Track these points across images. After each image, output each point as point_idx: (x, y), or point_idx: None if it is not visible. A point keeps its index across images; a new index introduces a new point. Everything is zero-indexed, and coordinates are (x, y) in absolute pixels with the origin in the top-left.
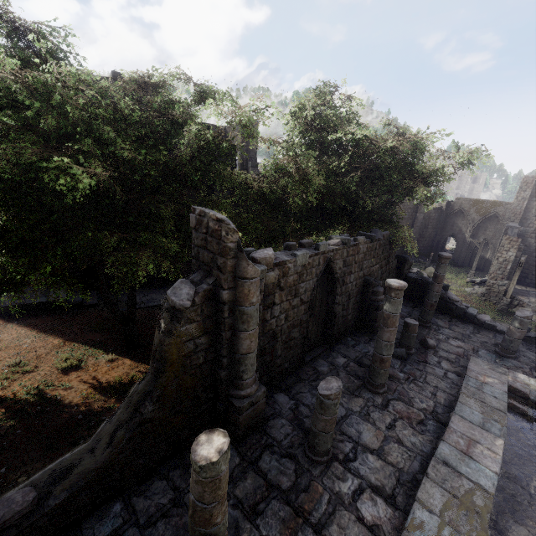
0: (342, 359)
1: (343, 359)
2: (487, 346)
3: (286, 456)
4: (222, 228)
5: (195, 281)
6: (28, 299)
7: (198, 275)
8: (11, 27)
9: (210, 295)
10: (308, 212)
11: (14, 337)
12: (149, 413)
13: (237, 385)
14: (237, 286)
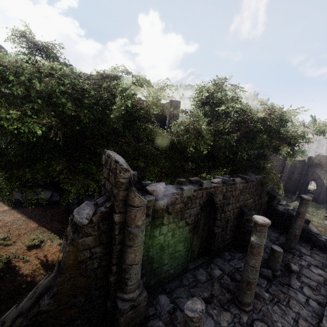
0: (218, 271)
1: (219, 271)
2: None
3: None
4: (117, 167)
5: (98, 204)
6: (28, 195)
7: (102, 199)
8: (33, 45)
9: (106, 215)
10: (204, 157)
11: (11, 219)
12: (45, 305)
13: (122, 289)
14: (126, 211)
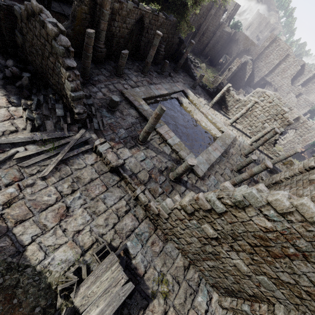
0: (138, 64)
1: (138, 64)
2: (190, 85)
3: (109, 72)
4: None
5: None
6: None
7: None
8: None
9: None
10: None
11: None
12: (70, 33)
13: (97, 42)
14: None
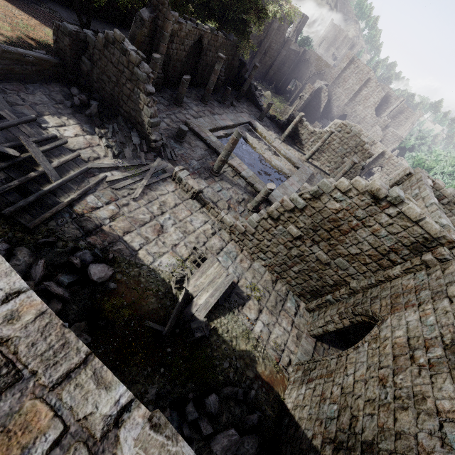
0: (195, 92)
1: (196, 92)
2: (256, 116)
3: (167, 100)
4: None
5: (149, 12)
6: None
7: (150, 10)
8: None
9: (154, 20)
10: (202, 4)
11: (3, 4)
12: None
13: None
14: (164, 21)
